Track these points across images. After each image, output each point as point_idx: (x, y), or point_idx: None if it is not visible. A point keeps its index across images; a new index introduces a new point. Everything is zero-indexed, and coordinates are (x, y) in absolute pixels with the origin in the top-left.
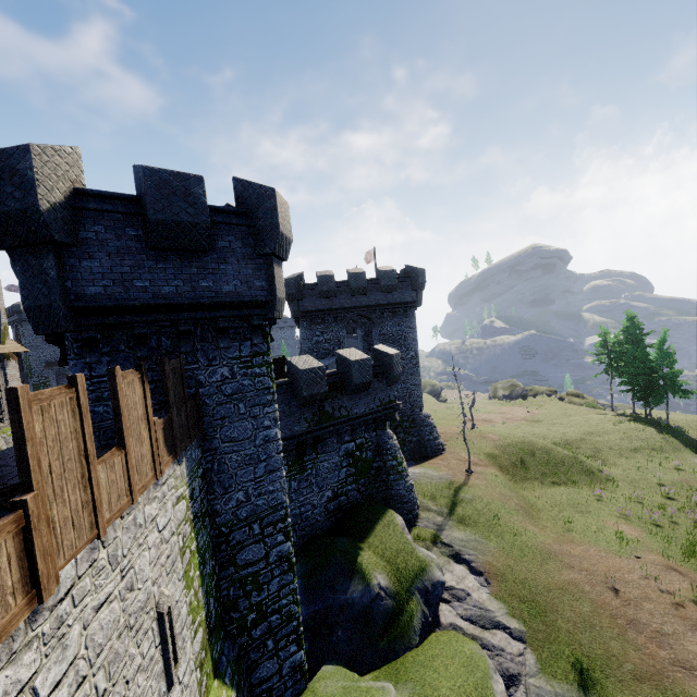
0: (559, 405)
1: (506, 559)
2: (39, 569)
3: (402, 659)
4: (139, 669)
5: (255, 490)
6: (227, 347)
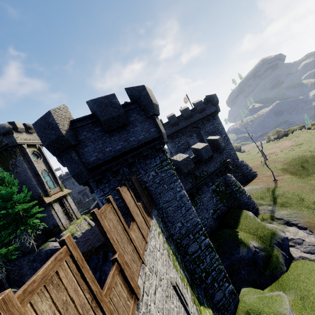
0: (309, 132)
1: None
2: (132, 285)
3: (281, 279)
4: (177, 313)
5: (184, 220)
6: (150, 163)
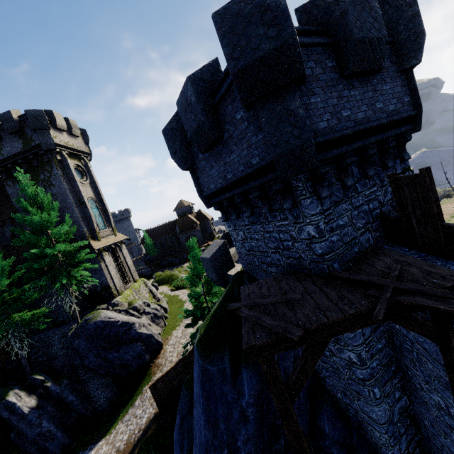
0: None
1: None
2: None
3: None
4: None
5: None
6: (392, 166)
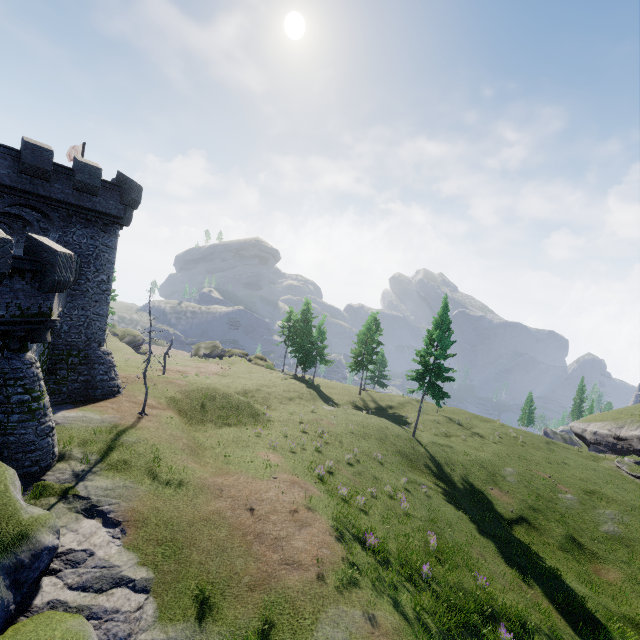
0: (247, 365)
1: (156, 501)
2: None
3: None
4: None
5: None
6: None
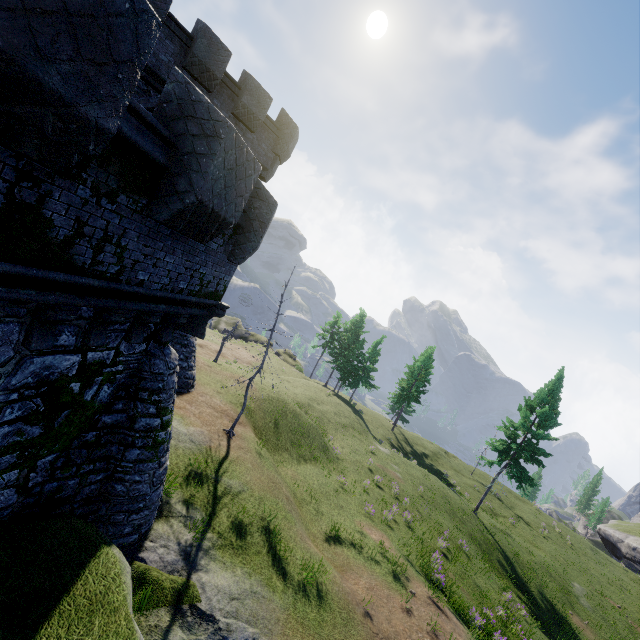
0: (277, 360)
1: (304, 637)
2: None
3: None
4: None
5: None
6: None
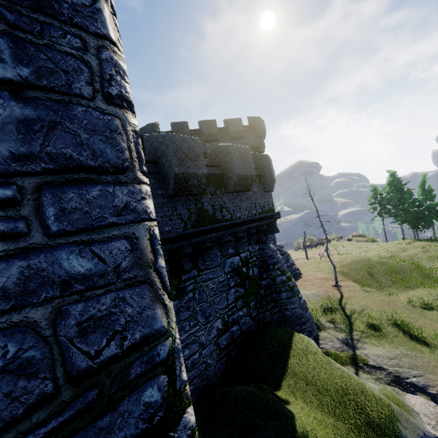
0: (351, 243)
1: None
2: None
3: None
4: None
5: None
6: None
